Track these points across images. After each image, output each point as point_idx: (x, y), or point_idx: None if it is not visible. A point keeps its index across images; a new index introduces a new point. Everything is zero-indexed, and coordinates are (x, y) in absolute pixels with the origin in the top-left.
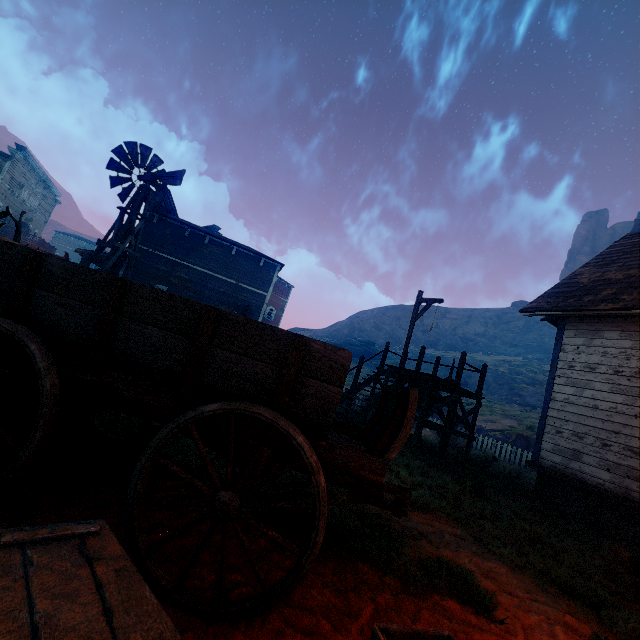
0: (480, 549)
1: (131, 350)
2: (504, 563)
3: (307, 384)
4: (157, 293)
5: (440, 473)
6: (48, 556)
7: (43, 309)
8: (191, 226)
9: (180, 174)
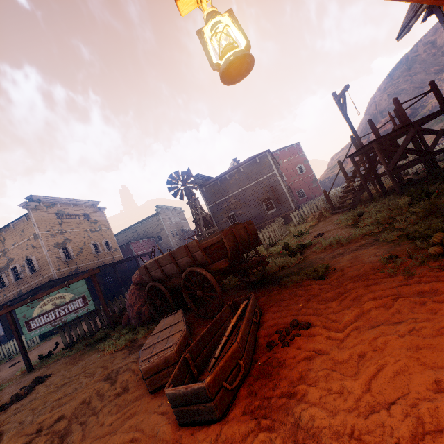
0: (370, 245)
1: (169, 273)
2: (379, 245)
3: (195, 255)
4: (162, 257)
5: (409, 199)
6: (169, 317)
7: (154, 276)
8: (217, 179)
9: (189, 171)
